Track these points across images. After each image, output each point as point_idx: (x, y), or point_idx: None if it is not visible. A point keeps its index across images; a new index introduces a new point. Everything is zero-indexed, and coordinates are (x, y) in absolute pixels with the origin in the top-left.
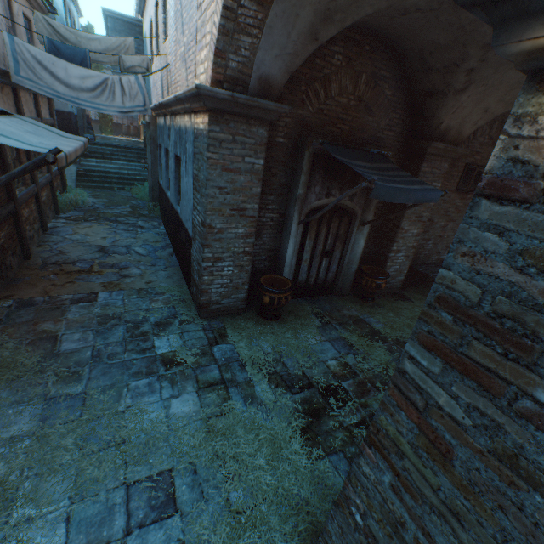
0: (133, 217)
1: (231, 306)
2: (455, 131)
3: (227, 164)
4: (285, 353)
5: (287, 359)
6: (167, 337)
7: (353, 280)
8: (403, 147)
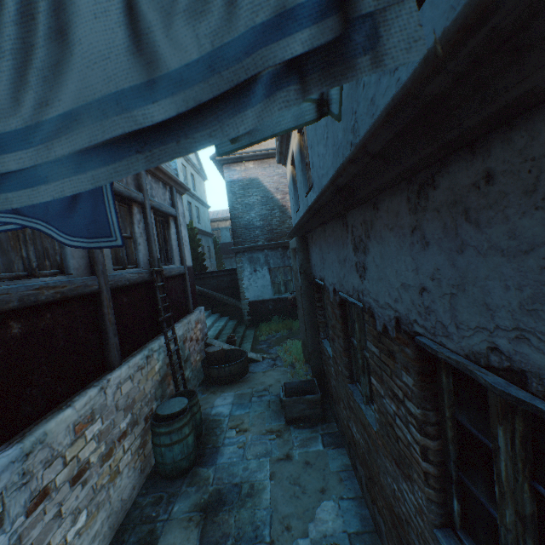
0: None
1: None
2: None
3: None
4: None
5: None
6: None
7: None
8: None
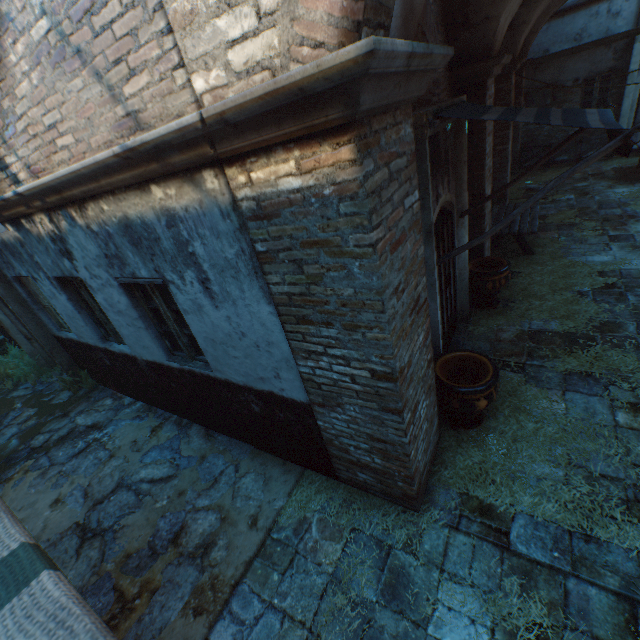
0: (54, 420)
1: (432, 451)
2: (500, 33)
3: (392, 234)
4: (575, 457)
5: (592, 463)
6: (443, 608)
7: (468, 292)
8: (449, 85)
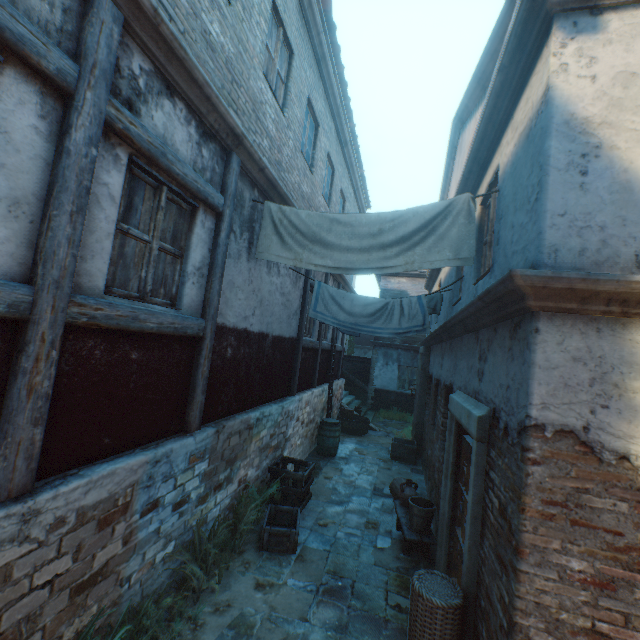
0: None
1: None
2: None
3: None
4: None
5: None
6: None
7: None
8: None
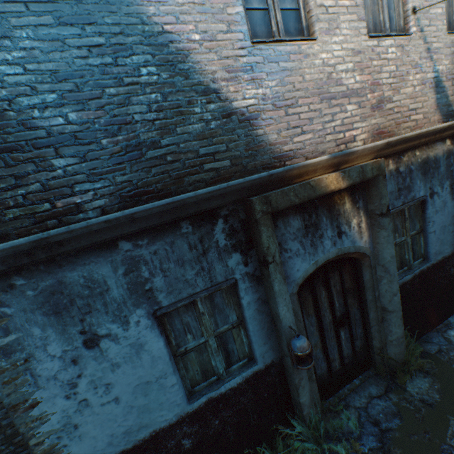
0: None
1: None
2: None
3: None
4: None
5: None
6: None
7: None
8: None
